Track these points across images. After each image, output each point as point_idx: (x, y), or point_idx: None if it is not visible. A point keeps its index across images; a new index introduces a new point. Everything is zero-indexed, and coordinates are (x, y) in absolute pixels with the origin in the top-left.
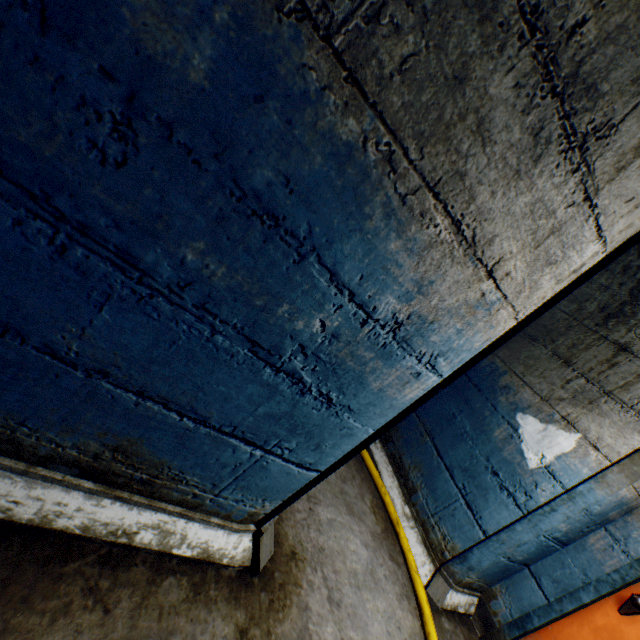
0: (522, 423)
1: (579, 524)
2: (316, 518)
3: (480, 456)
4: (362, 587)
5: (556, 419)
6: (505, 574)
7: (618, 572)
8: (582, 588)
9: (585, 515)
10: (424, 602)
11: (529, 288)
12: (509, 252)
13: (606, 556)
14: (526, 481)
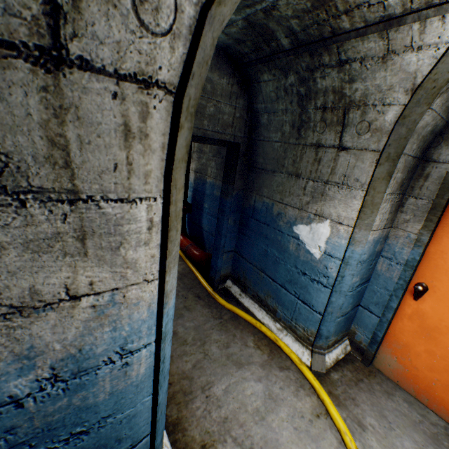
0: (299, 232)
1: (364, 269)
2: (214, 399)
3: (292, 268)
4: (266, 415)
5: (312, 218)
6: (351, 319)
7: (401, 278)
8: (390, 300)
9: (362, 264)
10: (312, 381)
11: (127, 268)
12: (67, 278)
13: (391, 272)
14: (320, 268)
